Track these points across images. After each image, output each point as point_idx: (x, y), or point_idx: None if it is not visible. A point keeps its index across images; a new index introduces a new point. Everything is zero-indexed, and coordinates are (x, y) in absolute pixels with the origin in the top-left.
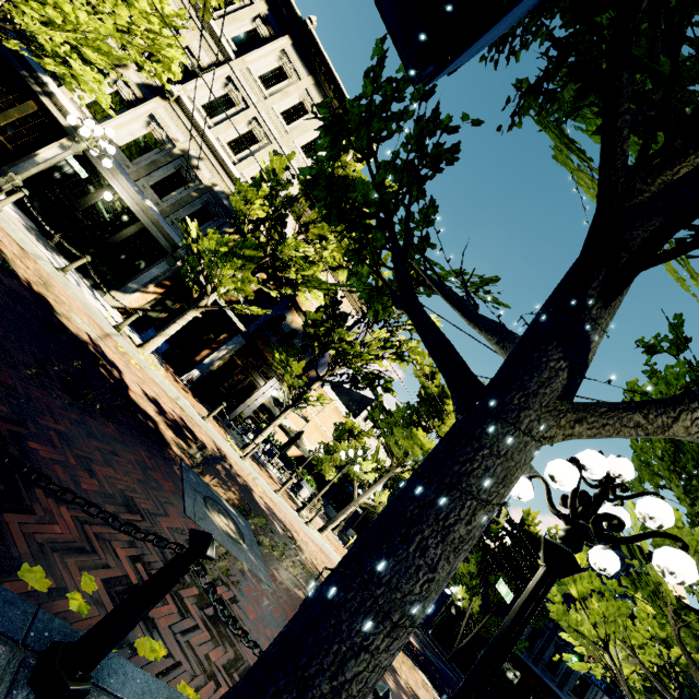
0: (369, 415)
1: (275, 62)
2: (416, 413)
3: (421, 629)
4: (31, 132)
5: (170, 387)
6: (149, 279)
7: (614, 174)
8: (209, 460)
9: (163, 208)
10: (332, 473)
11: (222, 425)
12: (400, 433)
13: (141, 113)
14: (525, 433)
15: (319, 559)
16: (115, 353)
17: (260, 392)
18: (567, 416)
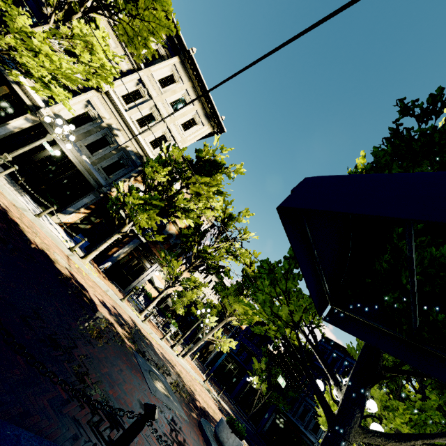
0: (214, 288)
1: (169, 72)
2: (241, 287)
3: (232, 402)
4: (3, 107)
5: (103, 283)
6: (81, 205)
7: (377, 368)
8: (135, 336)
9: (93, 160)
10: (181, 309)
11: (124, 295)
12: (232, 299)
13: (82, 99)
14: (351, 443)
15: (188, 380)
16: (77, 273)
17: (147, 272)
18: (361, 435)
